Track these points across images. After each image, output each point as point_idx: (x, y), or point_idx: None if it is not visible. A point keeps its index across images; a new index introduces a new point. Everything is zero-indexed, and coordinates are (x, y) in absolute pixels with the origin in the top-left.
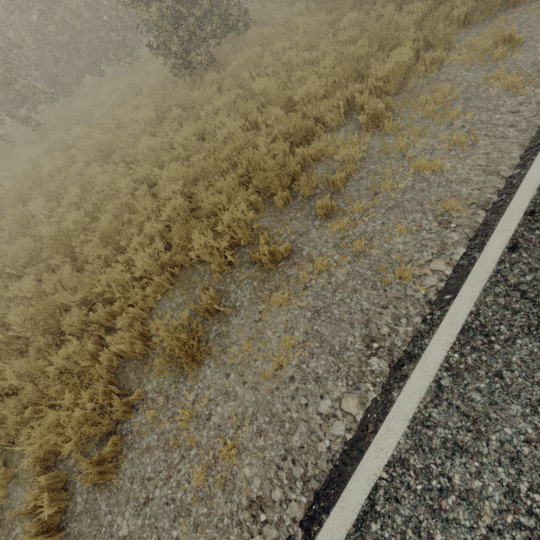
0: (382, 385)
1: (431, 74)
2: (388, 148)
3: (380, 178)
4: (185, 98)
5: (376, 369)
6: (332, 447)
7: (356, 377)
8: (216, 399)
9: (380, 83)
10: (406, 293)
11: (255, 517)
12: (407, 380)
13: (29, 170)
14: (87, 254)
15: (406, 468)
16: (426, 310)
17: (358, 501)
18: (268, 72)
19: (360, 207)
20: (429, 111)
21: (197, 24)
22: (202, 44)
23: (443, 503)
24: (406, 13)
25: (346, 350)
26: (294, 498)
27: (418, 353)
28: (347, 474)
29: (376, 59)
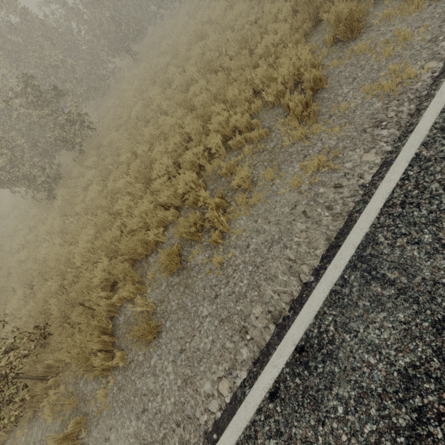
0: None
1: None
2: None
3: None
4: None
5: None
6: None
7: None
8: (376, 39)
9: None
10: None
11: (435, 41)
12: None
13: (148, 69)
14: (227, 66)
15: None
16: None
17: None
18: None
19: None
20: None
21: None
22: None
23: None
24: None
25: None
26: None
27: None
28: None
29: None
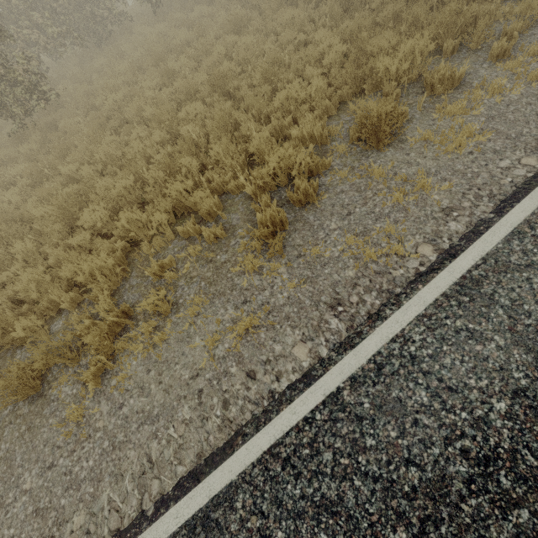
0: None
1: None
2: None
3: None
4: None
5: None
6: (515, 180)
7: (534, 148)
8: (399, 166)
9: None
10: None
11: (448, 215)
12: None
13: (160, 39)
14: (243, 94)
15: None
16: None
17: None
18: None
19: (536, 50)
20: None
21: None
22: None
23: None
24: None
25: (522, 136)
26: (482, 204)
27: None
28: (533, 186)
29: None
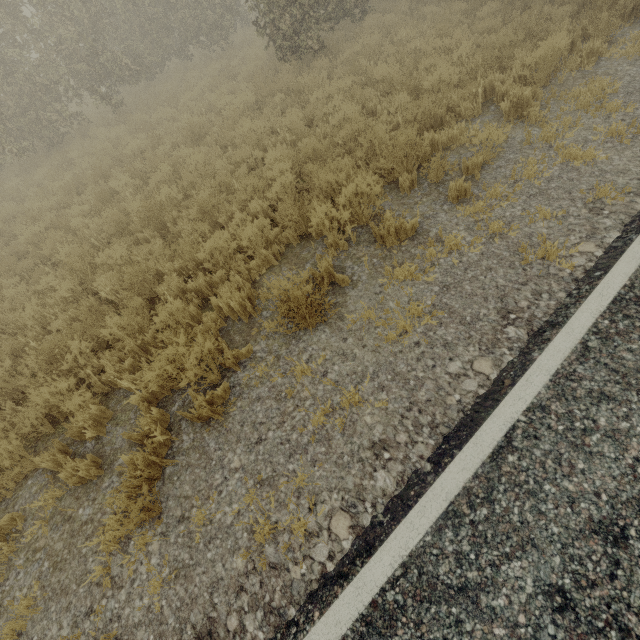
0: (520, 349)
1: (587, 67)
2: (532, 138)
3: (521, 167)
4: (292, 81)
5: (513, 337)
6: (463, 400)
7: (490, 343)
8: (332, 359)
9: (526, 71)
10: (548, 272)
11: (378, 455)
12: (549, 342)
13: (109, 149)
14: (180, 229)
15: (546, 413)
16: (572, 287)
17: (493, 438)
18: (389, 61)
19: (498, 192)
20: (584, 103)
21: (312, 3)
22: (312, 27)
23: (586, 440)
24: (558, 4)
25: (478, 321)
26: (421, 440)
27: (562, 320)
28: (481, 418)
29: (521, 50)
